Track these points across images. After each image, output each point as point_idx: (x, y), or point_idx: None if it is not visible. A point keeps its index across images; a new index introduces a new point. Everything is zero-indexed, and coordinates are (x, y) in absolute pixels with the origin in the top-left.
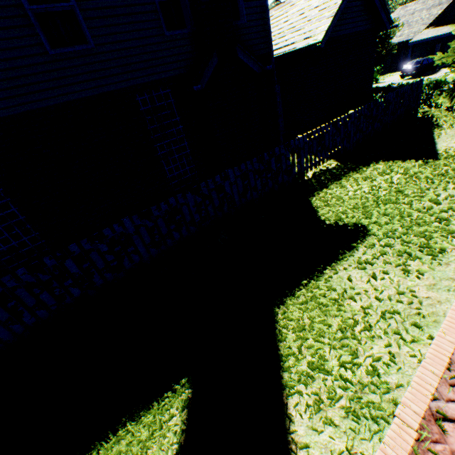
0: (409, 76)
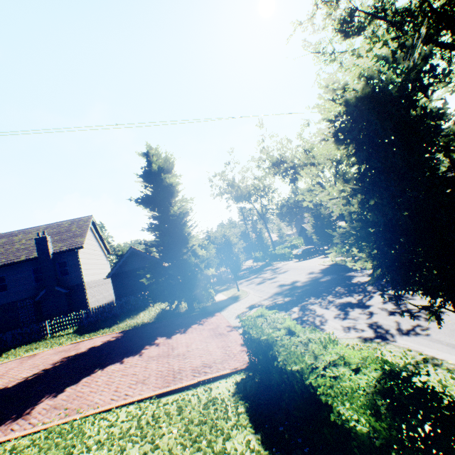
0: (297, 259)
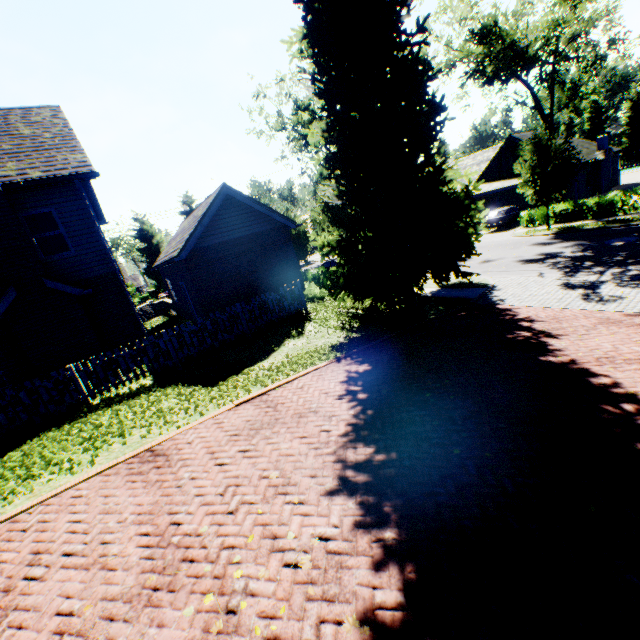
0: None
